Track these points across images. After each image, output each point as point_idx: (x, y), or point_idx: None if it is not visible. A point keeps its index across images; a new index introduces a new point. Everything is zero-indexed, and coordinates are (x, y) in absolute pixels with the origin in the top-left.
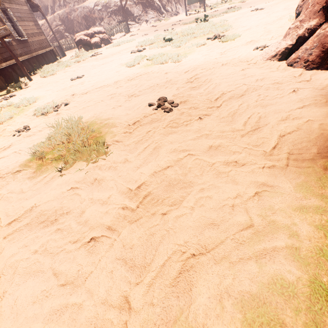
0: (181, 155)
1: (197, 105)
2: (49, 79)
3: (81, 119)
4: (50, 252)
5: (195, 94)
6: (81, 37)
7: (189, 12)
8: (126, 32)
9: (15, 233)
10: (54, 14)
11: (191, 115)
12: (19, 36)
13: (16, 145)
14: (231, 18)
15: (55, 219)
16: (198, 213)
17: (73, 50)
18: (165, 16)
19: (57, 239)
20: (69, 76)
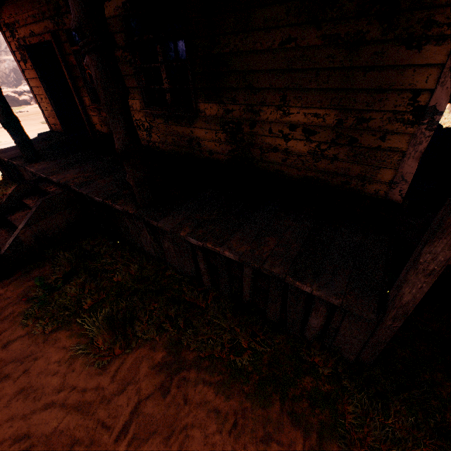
0: None
1: None
2: None
3: None
4: None
5: None
6: (8, 93)
7: None
8: None
9: None
10: None
11: None
12: None
13: None
14: None
15: None
16: None
17: None
18: None
19: None
20: None
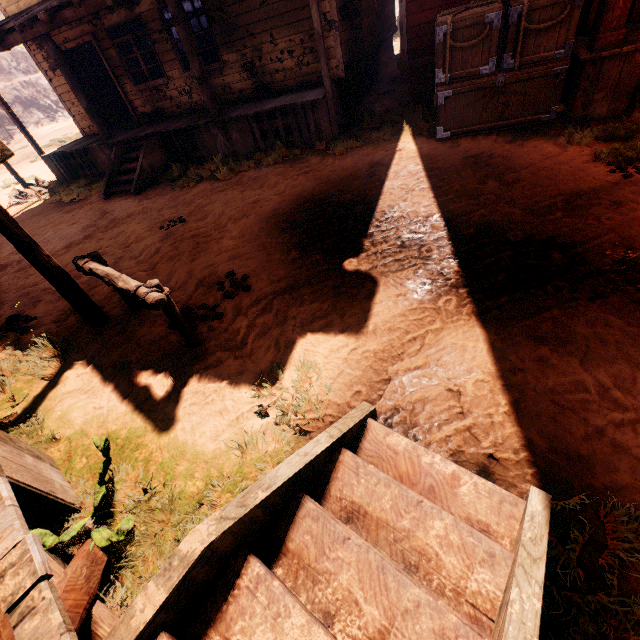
0: None
1: None
2: None
3: None
4: None
5: None
6: None
7: None
8: (9, 139)
9: None
10: None
11: None
12: None
13: None
14: None
15: None
16: None
17: None
18: (62, 115)
19: None
20: None
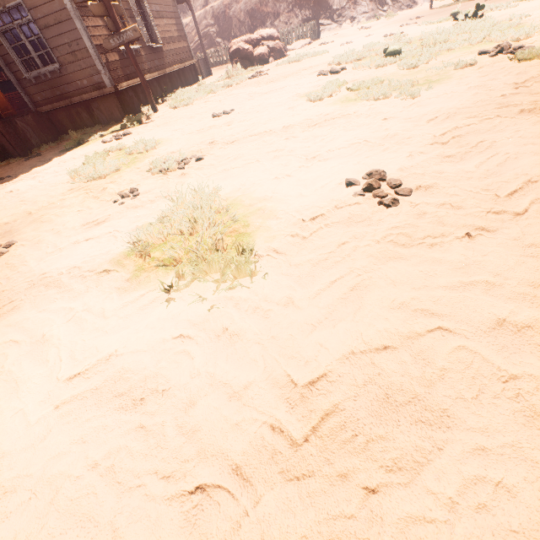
0: (420, 324)
1: (460, 200)
2: (181, 111)
3: (218, 191)
4: (118, 481)
5: (452, 173)
6: (239, 44)
7: (438, 1)
8: (314, 37)
9: (74, 402)
10: (206, 8)
11: (444, 223)
12: (152, 42)
13: (113, 220)
14: (537, 11)
15: (140, 398)
16: (471, 534)
17: (224, 66)
18: (388, 10)
19: (136, 452)
20: (211, 109)
